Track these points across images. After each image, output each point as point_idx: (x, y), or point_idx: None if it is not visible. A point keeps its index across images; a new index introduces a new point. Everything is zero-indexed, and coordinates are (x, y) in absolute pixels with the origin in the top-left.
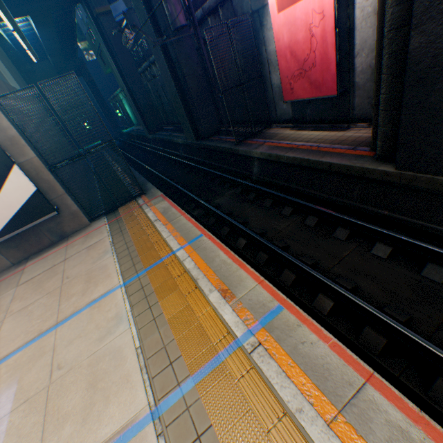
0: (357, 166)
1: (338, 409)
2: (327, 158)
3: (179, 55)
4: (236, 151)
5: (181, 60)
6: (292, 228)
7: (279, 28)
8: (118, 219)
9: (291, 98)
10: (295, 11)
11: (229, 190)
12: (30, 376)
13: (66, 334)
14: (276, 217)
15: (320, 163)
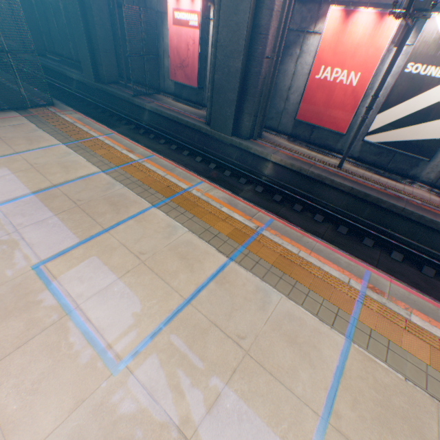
0: (198, 125)
1: (168, 171)
2: (187, 119)
3: (93, 5)
4: (133, 102)
5: (94, 9)
6: (164, 149)
7: (173, 34)
8: (33, 116)
9: (174, 80)
10: (182, 31)
11: (125, 126)
12: (16, 166)
13: (31, 156)
14: (156, 143)
15: (183, 121)
